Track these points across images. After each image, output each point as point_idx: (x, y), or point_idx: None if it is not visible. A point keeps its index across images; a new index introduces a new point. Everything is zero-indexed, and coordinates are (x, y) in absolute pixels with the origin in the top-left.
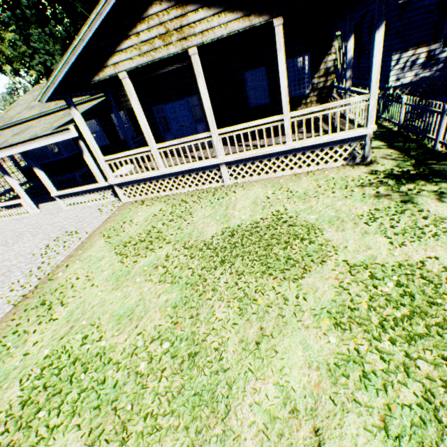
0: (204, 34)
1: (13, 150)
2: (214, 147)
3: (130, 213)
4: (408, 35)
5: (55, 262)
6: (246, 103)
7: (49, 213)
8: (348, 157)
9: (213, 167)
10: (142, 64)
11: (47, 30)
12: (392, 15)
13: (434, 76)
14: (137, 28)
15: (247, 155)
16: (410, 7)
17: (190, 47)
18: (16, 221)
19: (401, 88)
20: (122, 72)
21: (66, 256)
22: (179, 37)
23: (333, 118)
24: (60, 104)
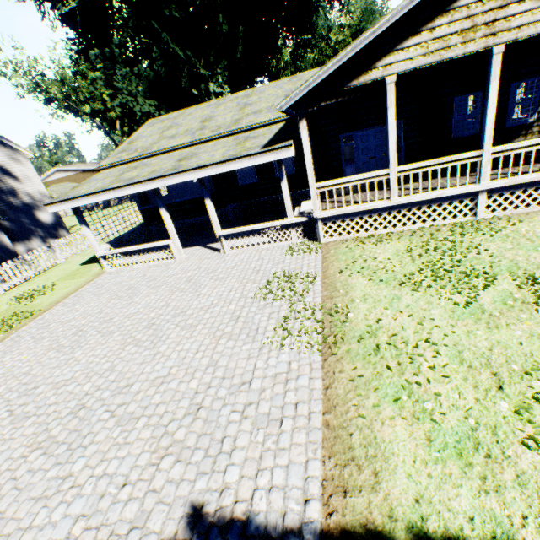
0: (520, 29)
1: (199, 173)
2: (477, 170)
3: (358, 251)
4: None
5: (311, 304)
6: (448, 133)
7: (204, 258)
8: None
9: (465, 197)
10: (422, 66)
11: (135, 69)
12: None
13: None
14: (434, 22)
15: (526, 179)
16: None
17: (496, 44)
18: (157, 267)
19: None
20: (391, 76)
21: (320, 297)
22: (485, 33)
23: None
24: (219, 131)
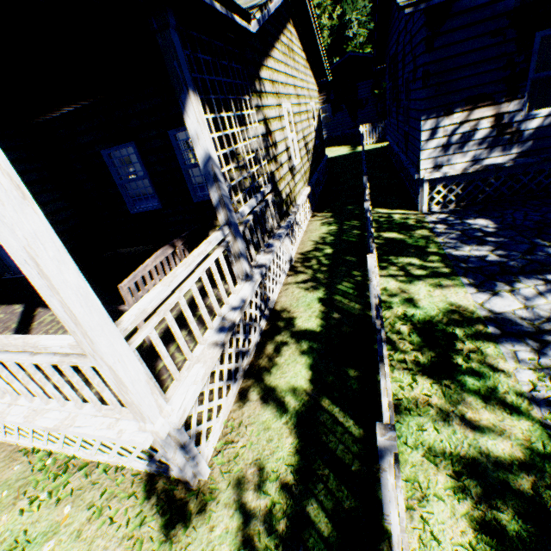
0: None
1: None
2: None
3: None
4: (450, 80)
5: None
6: (123, 203)
7: None
8: (148, 458)
9: None
10: None
11: None
12: (418, 38)
13: (513, 164)
14: None
15: None
16: (449, 22)
17: None
18: None
19: (446, 182)
20: None
21: None
22: None
23: (232, 273)
24: None
